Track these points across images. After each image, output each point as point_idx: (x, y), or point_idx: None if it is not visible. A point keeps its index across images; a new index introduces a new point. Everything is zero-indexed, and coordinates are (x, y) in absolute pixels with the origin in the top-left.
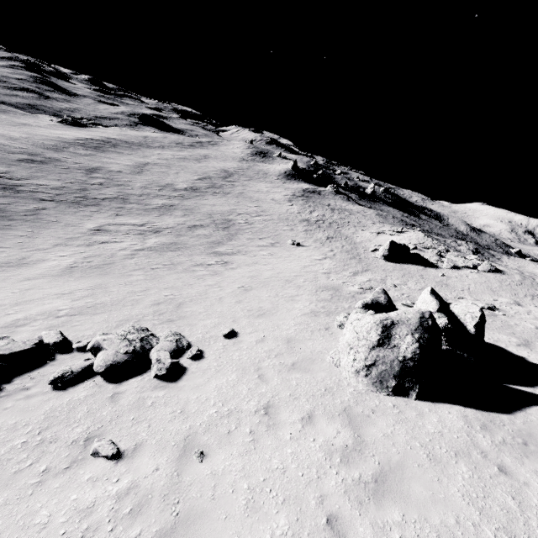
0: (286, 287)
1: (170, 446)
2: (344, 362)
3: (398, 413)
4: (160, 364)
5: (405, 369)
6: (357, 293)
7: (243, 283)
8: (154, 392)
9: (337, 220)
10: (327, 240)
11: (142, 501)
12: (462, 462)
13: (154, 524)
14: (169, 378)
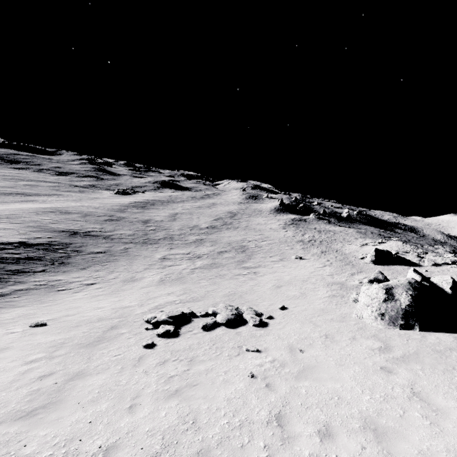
0: (304, 284)
1: (282, 348)
2: (365, 315)
3: (409, 336)
4: (253, 319)
5: (407, 313)
6: (359, 285)
7: (274, 283)
8: (257, 331)
9: (325, 239)
10: (322, 254)
11: (283, 363)
12: (454, 352)
13: (294, 368)
14: (261, 326)
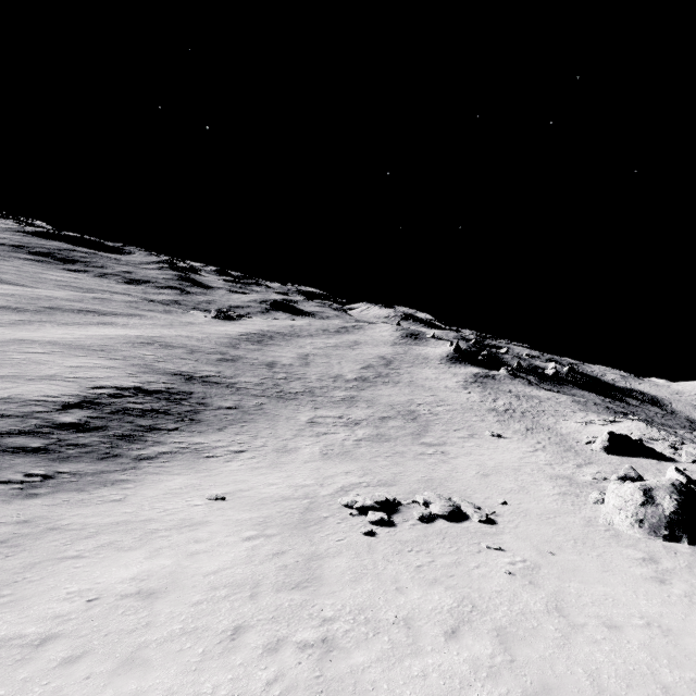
0: (518, 474)
1: (528, 549)
2: (617, 520)
3: (676, 549)
4: (478, 513)
5: (672, 521)
6: (593, 482)
7: (476, 470)
8: (487, 529)
9: (529, 409)
10: (528, 432)
11: (536, 563)
12: None
13: (552, 570)
14: (488, 523)
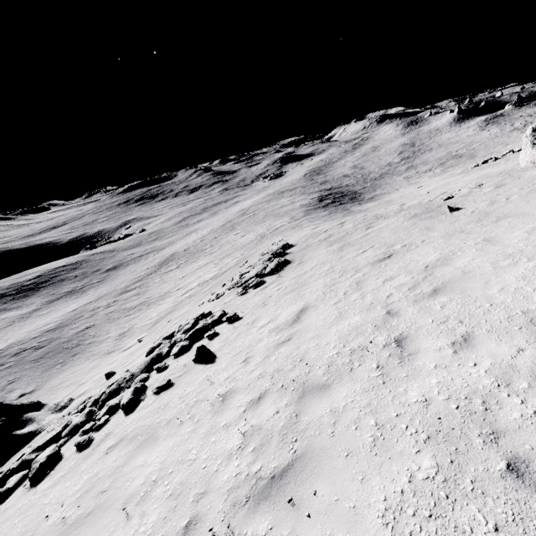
0: None
1: None
2: None
3: None
4: None
5: None
6: None
7: None
8: None
9: None
10: None
11: None
12: None
13: None
14: None
